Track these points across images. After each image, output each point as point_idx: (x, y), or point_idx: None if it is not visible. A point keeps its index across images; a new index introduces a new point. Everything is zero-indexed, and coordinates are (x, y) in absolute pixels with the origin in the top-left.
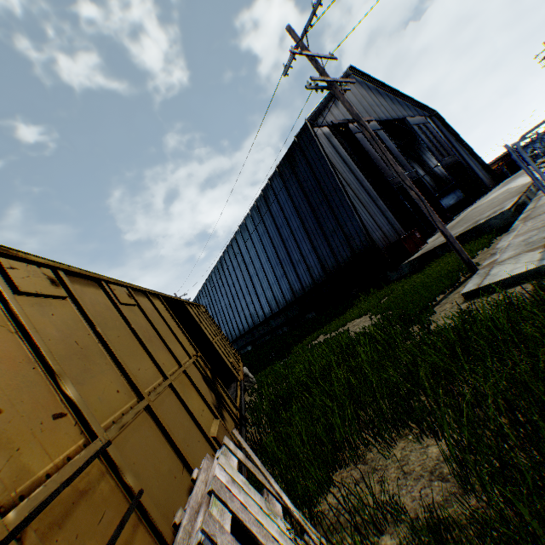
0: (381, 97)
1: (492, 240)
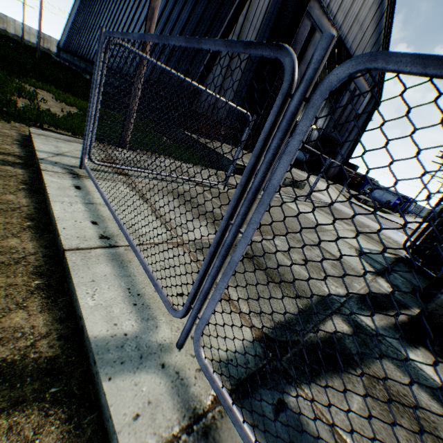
0: (374, 28)
1: (203, 166)
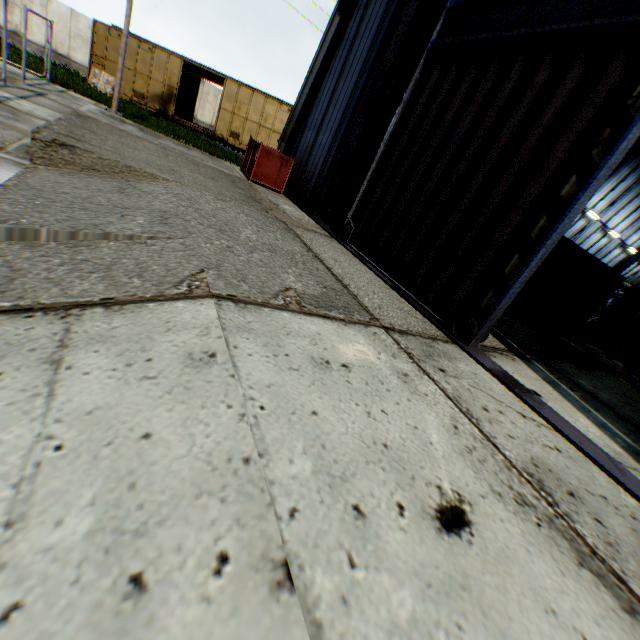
0: None
1: None
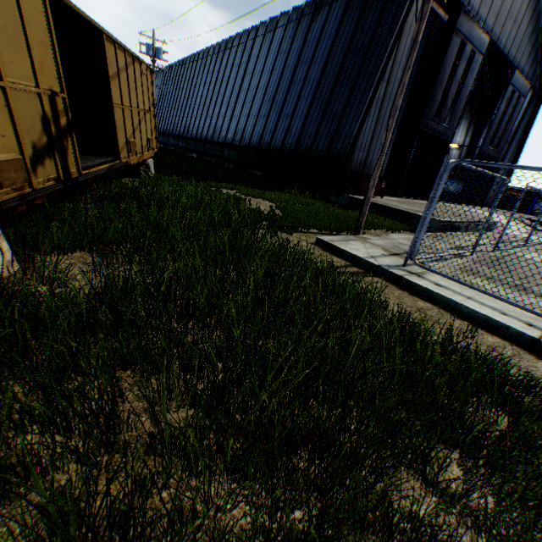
0: (530, 16)
1: (404, 231)
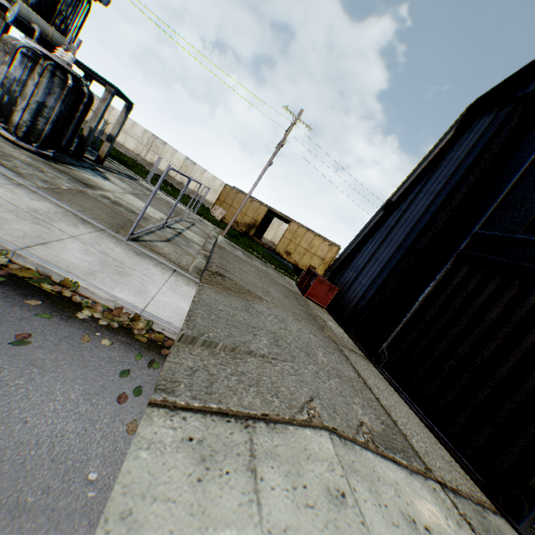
0: None
1: None
